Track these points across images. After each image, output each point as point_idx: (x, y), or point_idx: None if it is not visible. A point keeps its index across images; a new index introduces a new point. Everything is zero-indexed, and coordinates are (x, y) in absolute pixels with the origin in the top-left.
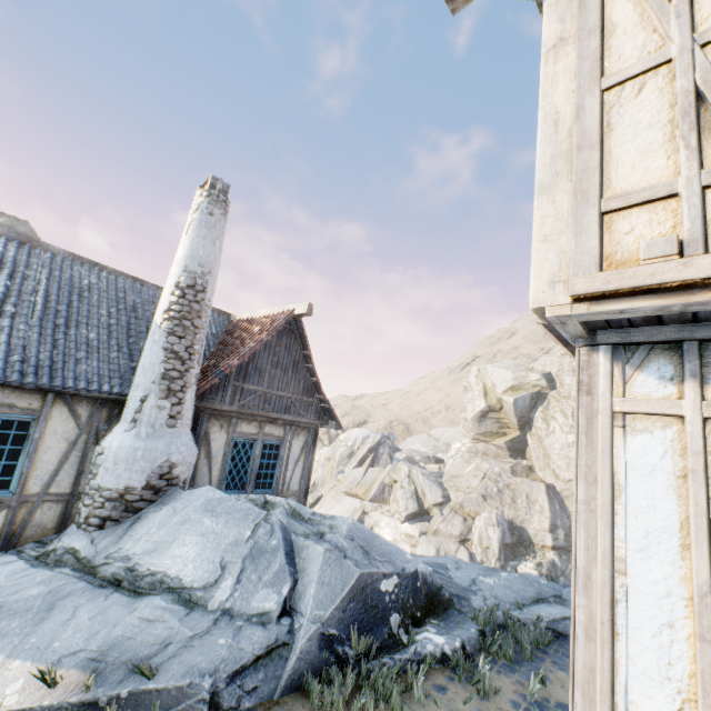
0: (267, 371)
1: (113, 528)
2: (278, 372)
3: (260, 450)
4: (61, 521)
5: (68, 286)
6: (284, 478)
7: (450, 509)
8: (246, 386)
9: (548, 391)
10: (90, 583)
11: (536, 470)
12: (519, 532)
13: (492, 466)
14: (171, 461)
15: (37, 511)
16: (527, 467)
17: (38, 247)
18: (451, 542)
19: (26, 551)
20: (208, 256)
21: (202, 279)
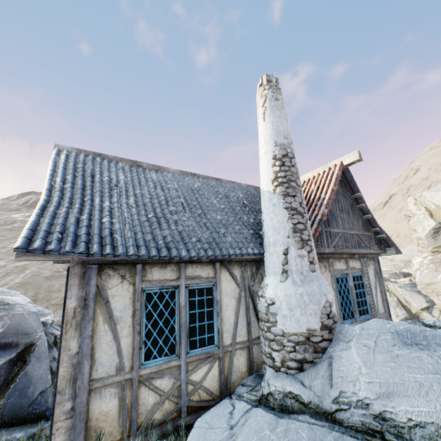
0: (337, 216)
1: (312, 369)
2: (344, 215)
3: (351, 282)
4: (248, 364)
5: (189, 189)
6: (373, 303)
7: (438, 311)
8: (331, 230)
9: None
10: (355, 438)
11: None
12: None
13: None
14: (328, 301)
15: (233, 358)
16: None
17: (163, 171)
18: None
19: (244, 395)
20: (286, 130)
21: (289, 148)
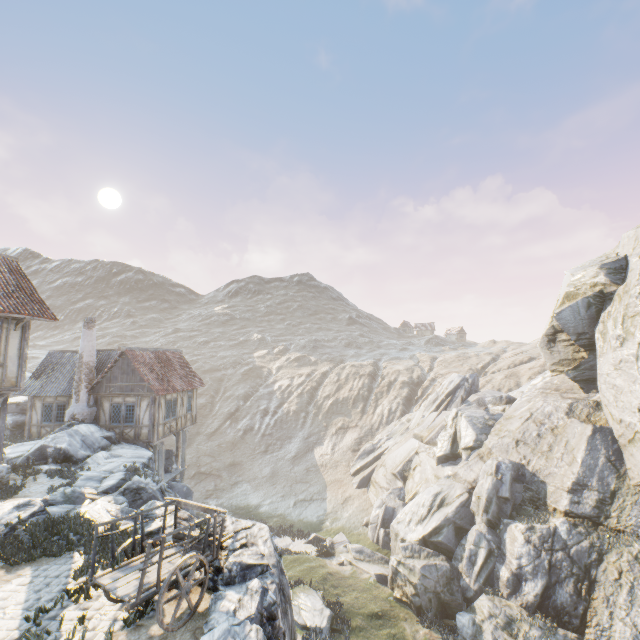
0: (120, 377)
1: None
2: (125, 376)
3: (126, 408)
4: None
5: None
6: (139, 419)
7: (477, 454)
8: (111, 384)
9: (613, 288)
10: None
11: (602, 407)
12: (537, 488)
13: (544, 404)
14: (74, 413)
15: None
16: (592, 403)
17: None
18: (460, 488)
19: None
20: (83, 346)
21: (82, 354)
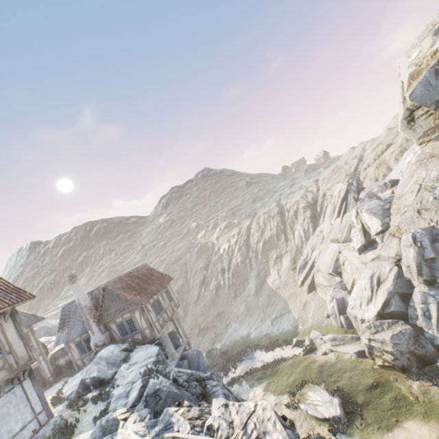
0: (111, 304)
1: None
2: (114, 302)
3: (126, 322)
4: None
5: None
6: (139, 325)
7: (388, 234)
8: (108, 312)
9: None
10: None
11: None
12: None
13: (428, 172)
14: (96, 343)
15: None
16: None
17: None
18: (387, 264)
19: None
20: (76, 296)
21: (79, 302)
